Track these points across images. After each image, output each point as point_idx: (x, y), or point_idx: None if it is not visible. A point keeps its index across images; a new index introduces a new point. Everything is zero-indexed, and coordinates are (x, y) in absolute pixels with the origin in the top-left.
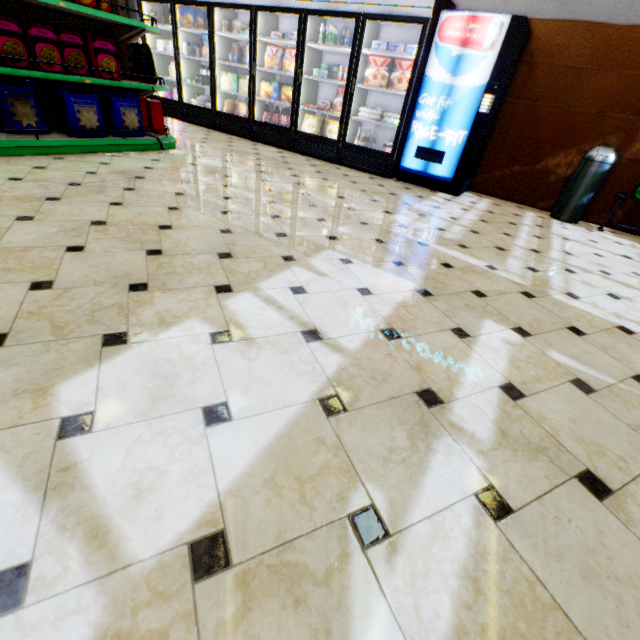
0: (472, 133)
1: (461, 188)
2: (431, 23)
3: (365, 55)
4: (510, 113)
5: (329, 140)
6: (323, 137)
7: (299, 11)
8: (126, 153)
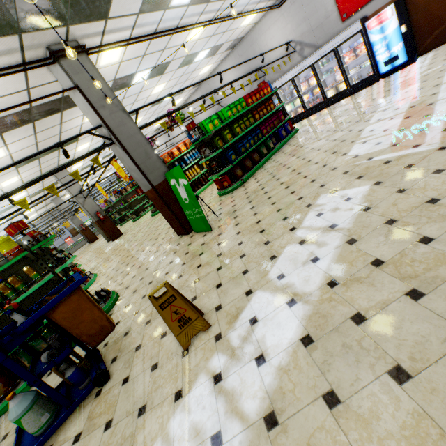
0: (404, 41)
1: (414, 59)
2: (362, 29)
3: (340, 57)
4: (416, 21)
5: (343, 91)
6: (339, 92)
7: (309, 66)
8: (293, 137)
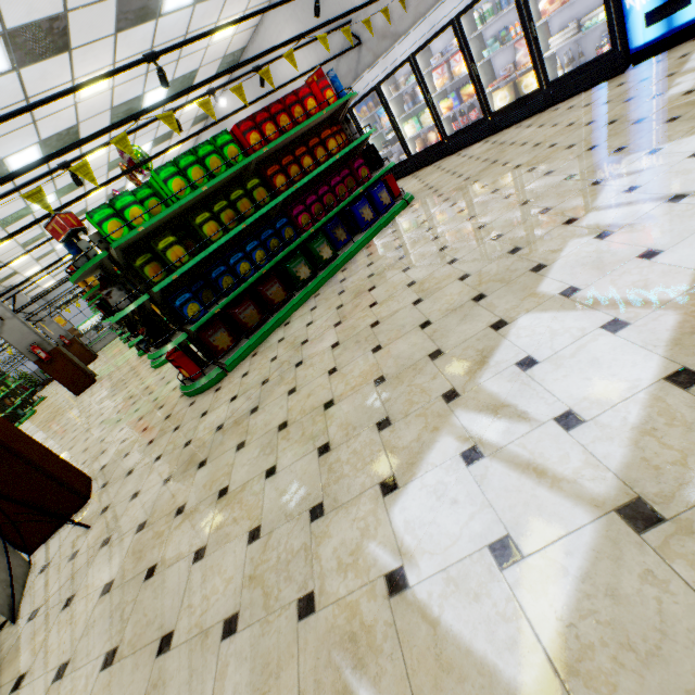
0: None
1: None
2: None
3: None
4: None
5: (530, 95)
6: (522, 97)
7: (450, 23)
8: (393, 221)
